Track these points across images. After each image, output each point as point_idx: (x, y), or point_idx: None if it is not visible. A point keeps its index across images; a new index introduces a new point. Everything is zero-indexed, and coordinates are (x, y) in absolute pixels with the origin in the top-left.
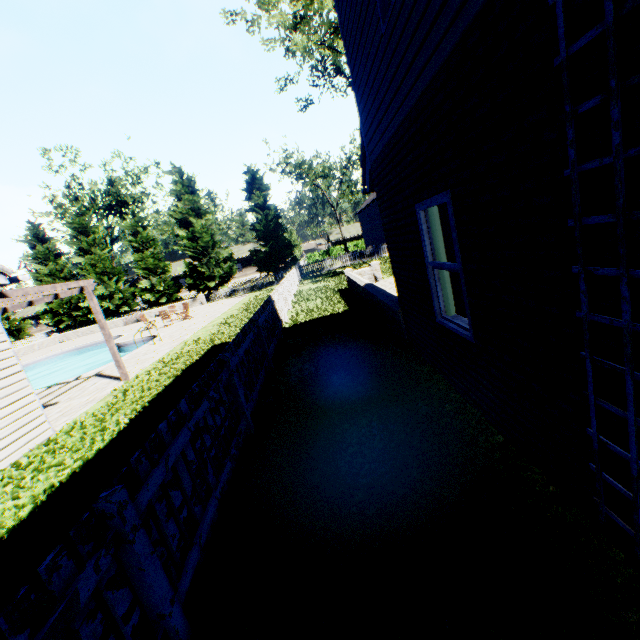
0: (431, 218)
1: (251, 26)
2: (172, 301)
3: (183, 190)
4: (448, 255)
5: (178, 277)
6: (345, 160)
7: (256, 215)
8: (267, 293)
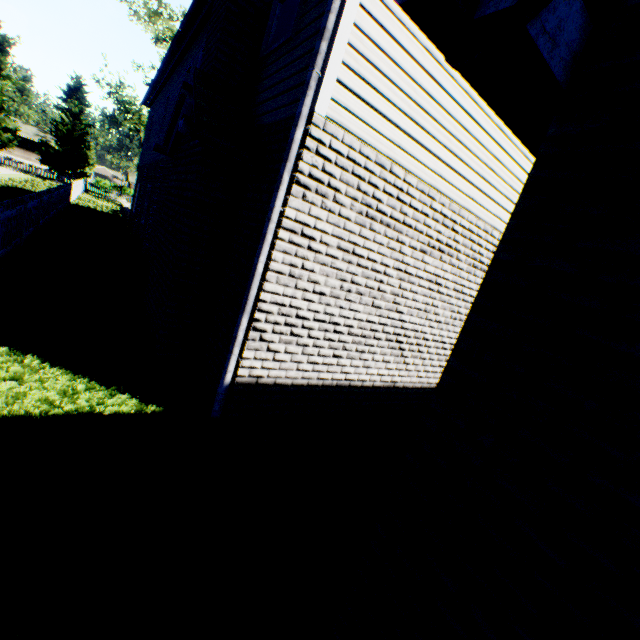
0: None
1: (133, 15)
2: None
3: None
4: None
5: None
6: None
7: (65, 117)
8: (48, 183)
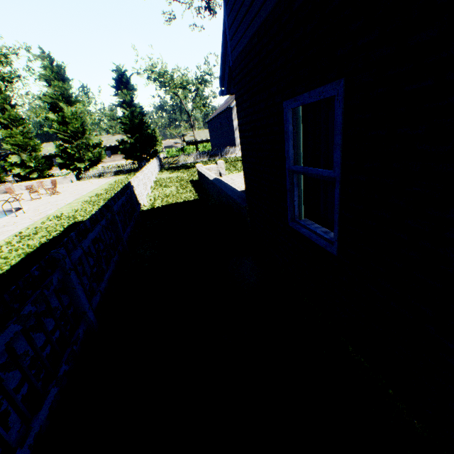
0: (297, 119)
1: None
2: (43, 177)
3: (53, 76)
4: (305, 161)
5: (51, 156)
6: (200, 77)
7: (123, 110)
8: (131, 177)
